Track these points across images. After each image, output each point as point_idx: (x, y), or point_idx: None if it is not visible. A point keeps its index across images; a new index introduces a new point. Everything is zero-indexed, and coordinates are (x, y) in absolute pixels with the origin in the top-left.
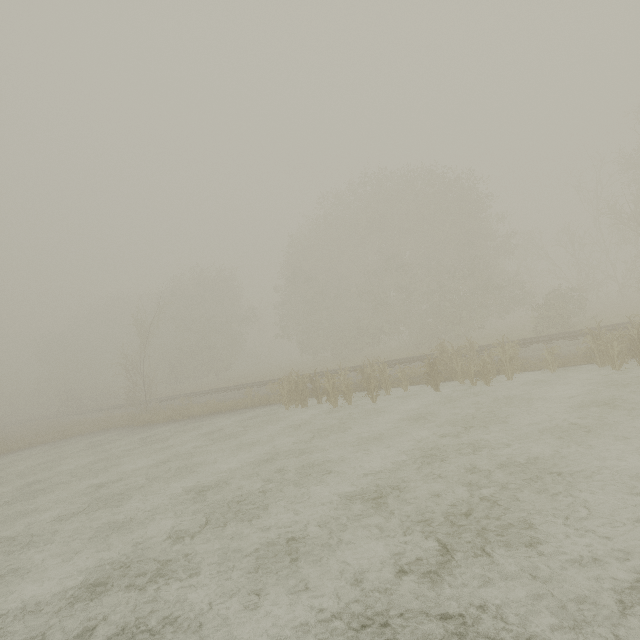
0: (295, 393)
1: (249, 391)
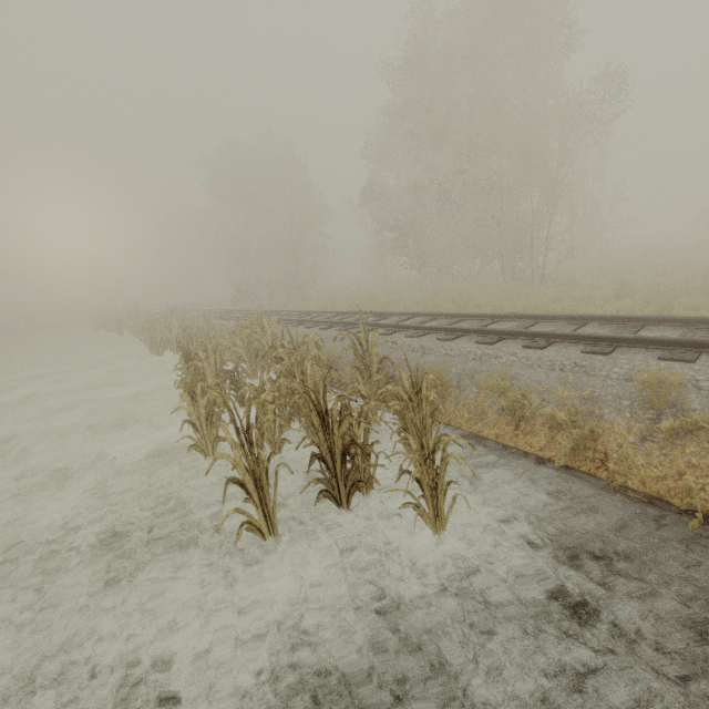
0: None
1: None
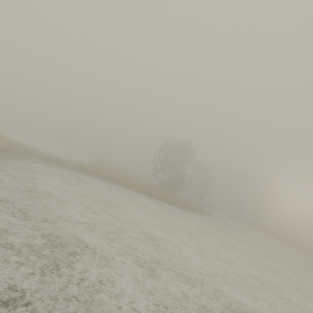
0: None
1: None
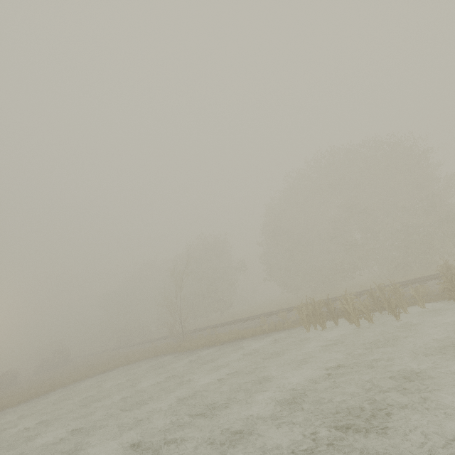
0: (312, 317)
1: (263, 320)
